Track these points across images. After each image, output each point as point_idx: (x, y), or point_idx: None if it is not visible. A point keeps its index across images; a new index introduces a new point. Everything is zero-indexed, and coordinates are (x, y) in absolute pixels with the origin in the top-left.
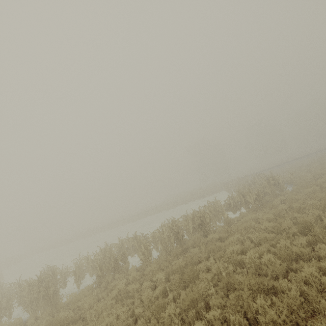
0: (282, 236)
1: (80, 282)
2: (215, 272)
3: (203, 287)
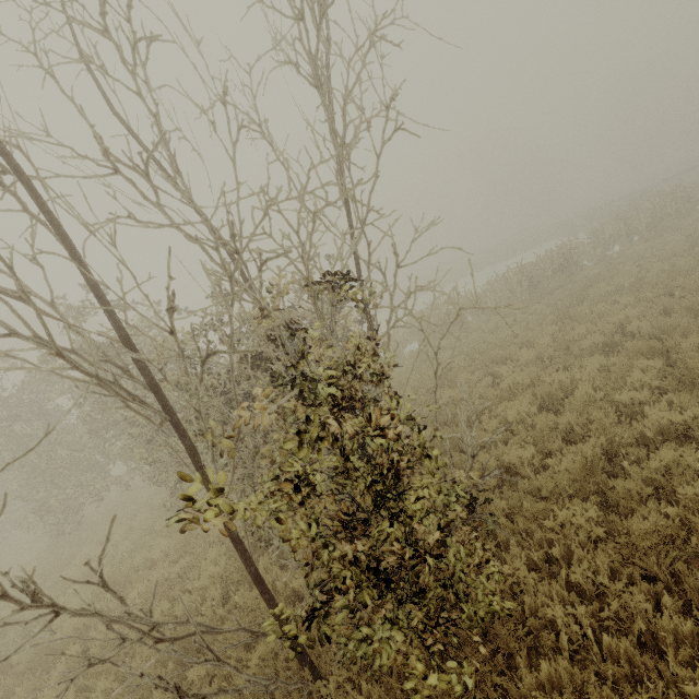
0: (698, 247)
1: (403, 347)
2: (615, 286)
3: (608, 293)
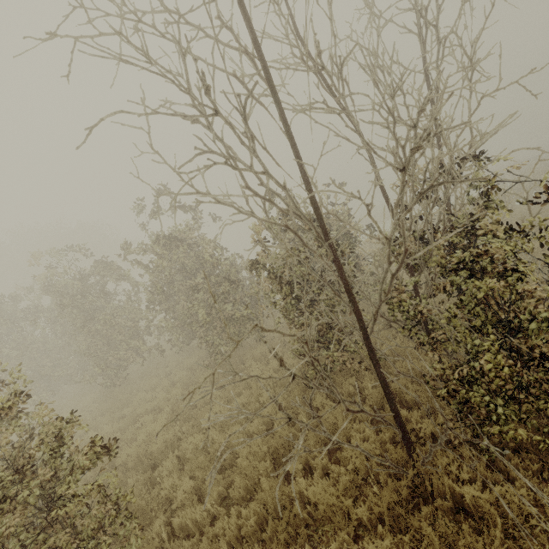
0: None
1: None
2: None
3: None
